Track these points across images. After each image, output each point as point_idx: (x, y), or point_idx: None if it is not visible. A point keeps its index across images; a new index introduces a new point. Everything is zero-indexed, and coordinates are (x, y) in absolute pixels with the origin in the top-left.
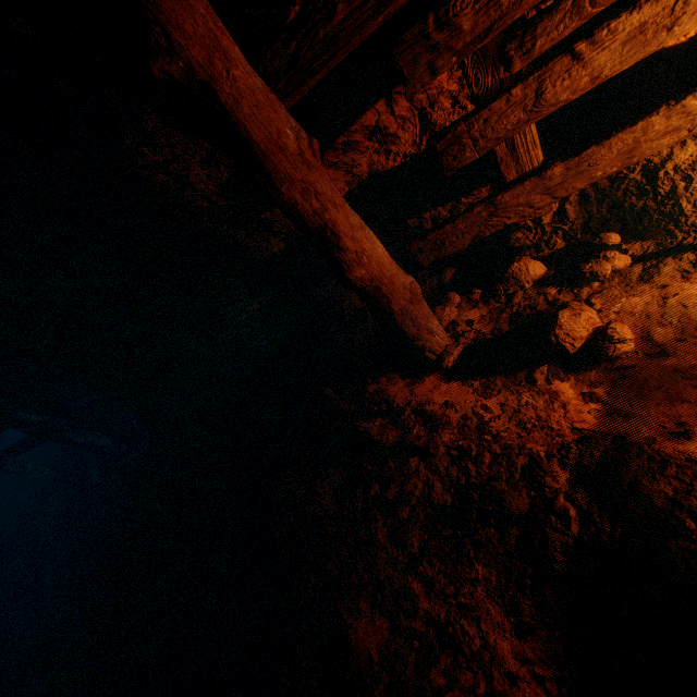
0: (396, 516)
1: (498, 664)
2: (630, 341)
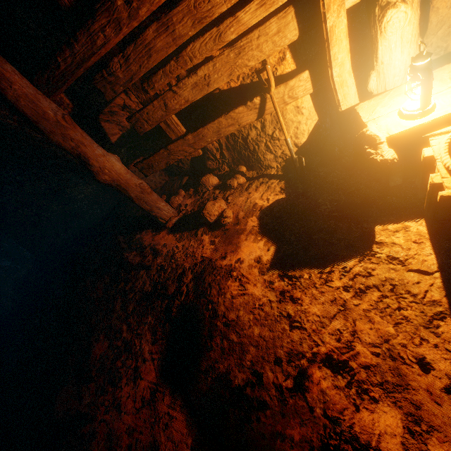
0: (128, 297)
1: (143, 356)
2: (229, 217)
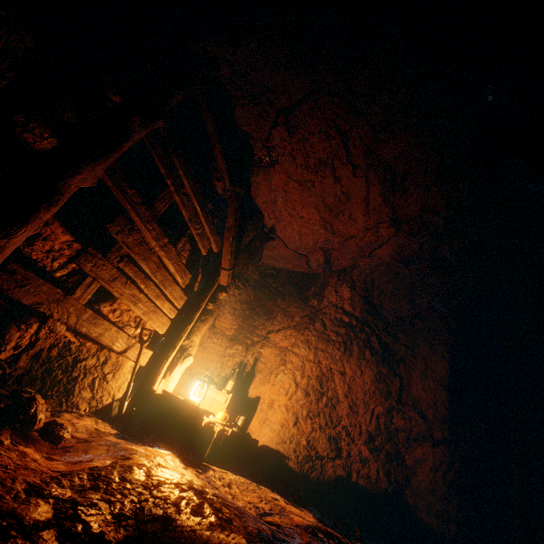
0: None
1: None
2: (71, 430)
